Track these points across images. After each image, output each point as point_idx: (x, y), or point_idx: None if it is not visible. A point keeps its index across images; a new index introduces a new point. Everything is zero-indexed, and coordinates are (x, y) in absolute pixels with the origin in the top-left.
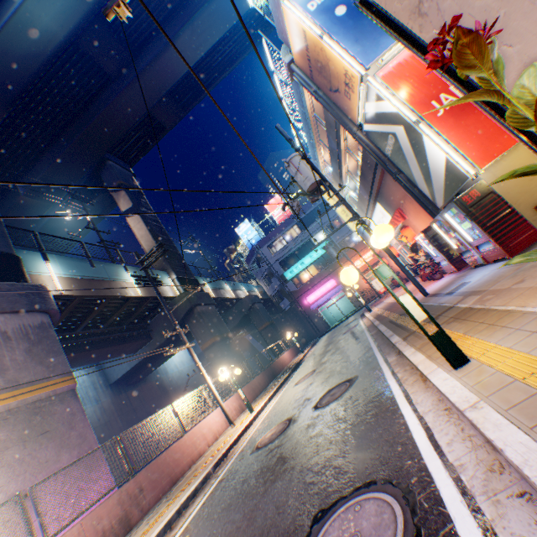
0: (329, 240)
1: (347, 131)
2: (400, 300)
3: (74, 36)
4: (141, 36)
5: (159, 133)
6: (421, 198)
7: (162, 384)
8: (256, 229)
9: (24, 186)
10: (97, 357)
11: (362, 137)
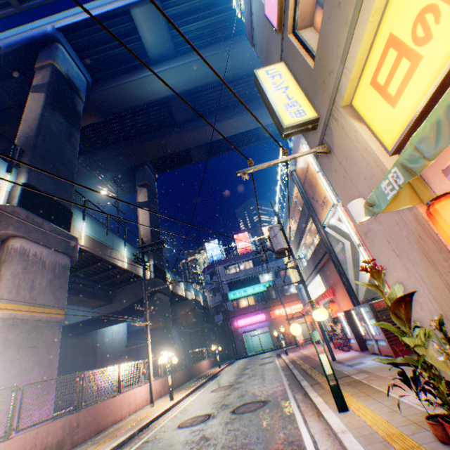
0: (272, 281)
1: (314, 224)
2: (320, 356)
3: (169, 98)
4: (206, 110)
5: (186, 162)
6: (349, 288)
7: (95, 344)
8: (220, 249)
9: (84, 159)
10: (69, 300)
11: (322, 232)
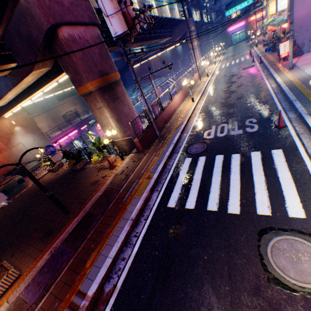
0: None
1: None
2: (255, 41)
3: None
4: None
5: None
6: None
7: (177, 52)
8: None
9: None
10: None
11: None
